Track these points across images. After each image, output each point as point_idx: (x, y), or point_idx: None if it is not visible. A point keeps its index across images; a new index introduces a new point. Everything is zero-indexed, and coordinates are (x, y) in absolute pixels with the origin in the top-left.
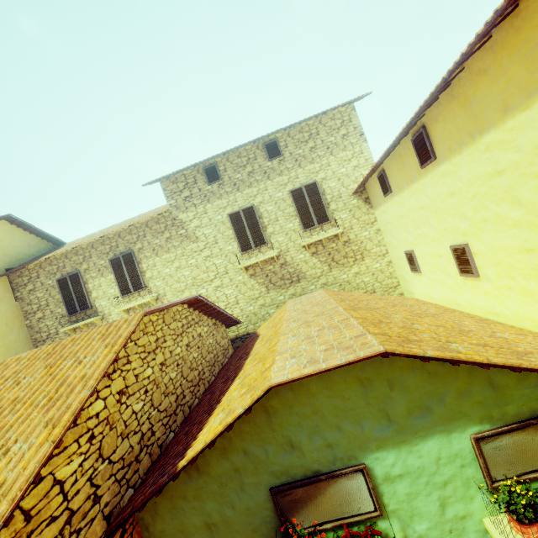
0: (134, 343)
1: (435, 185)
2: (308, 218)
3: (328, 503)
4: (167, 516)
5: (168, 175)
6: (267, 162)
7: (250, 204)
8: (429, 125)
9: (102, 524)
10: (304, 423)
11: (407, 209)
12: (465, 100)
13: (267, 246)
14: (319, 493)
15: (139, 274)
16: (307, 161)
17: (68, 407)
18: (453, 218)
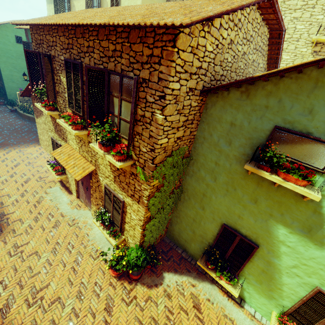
0: (247, 22)
1: None
2: None
3: (299, 150)
4: (218, 109)
5: None
6: None
7: None
8: None
9: (201, 86)
10: None
11: None
12: None
13: None
14: (300, 143)
15: None
16: None
17: (233, 4)
18: None
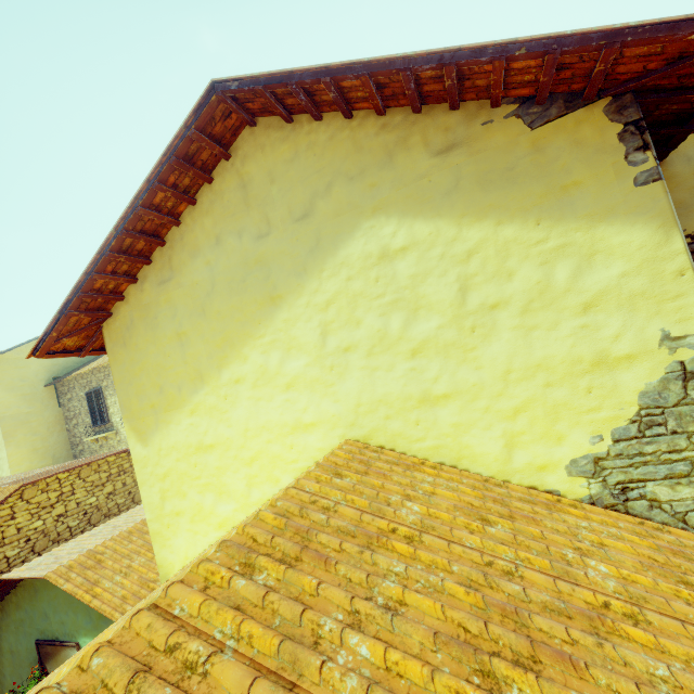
0: (26, 502)
1: None
2: None
3: (62, 661)
4: None
5: None
6: None
7: None
8: None
9: None
10: (52, 602)
11: None
12: None
13: None
14: (58, 653)
15: None
16: None
17: None
18: None
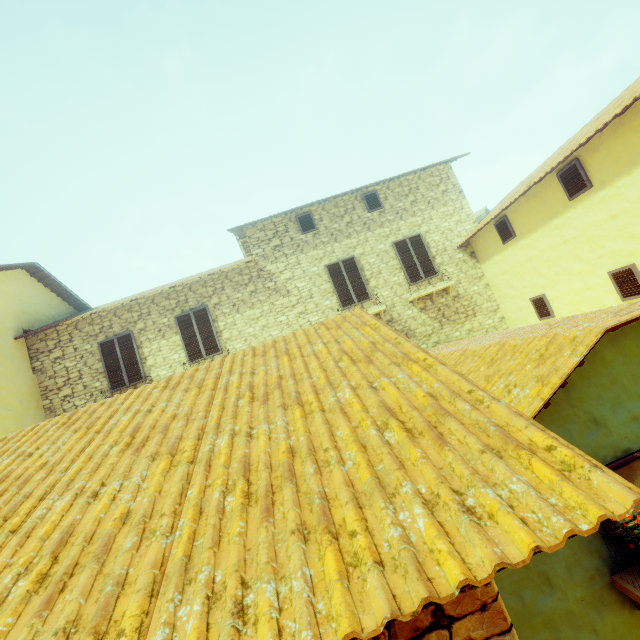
0: None
1: (588, 213)
2: (414, 272)
3: None
4: None
5: (259, 220)
6: (367, 213)
7: (349, 256)
8: (584, 157)
9: None
10: (604, 395)
11: (539, 250)
12: (638, 125)
13: (371, 301)
14: (635, 475)
15: (215, 334)
16: (408, 214)
17: (403, 353)
18: (613, 241)
